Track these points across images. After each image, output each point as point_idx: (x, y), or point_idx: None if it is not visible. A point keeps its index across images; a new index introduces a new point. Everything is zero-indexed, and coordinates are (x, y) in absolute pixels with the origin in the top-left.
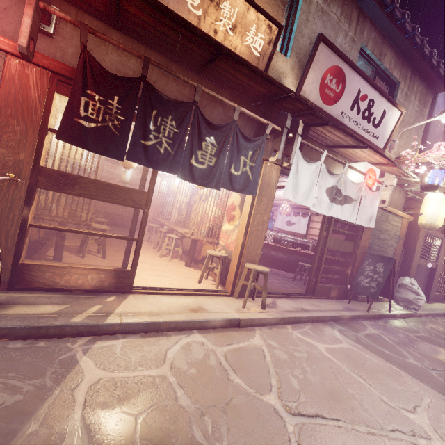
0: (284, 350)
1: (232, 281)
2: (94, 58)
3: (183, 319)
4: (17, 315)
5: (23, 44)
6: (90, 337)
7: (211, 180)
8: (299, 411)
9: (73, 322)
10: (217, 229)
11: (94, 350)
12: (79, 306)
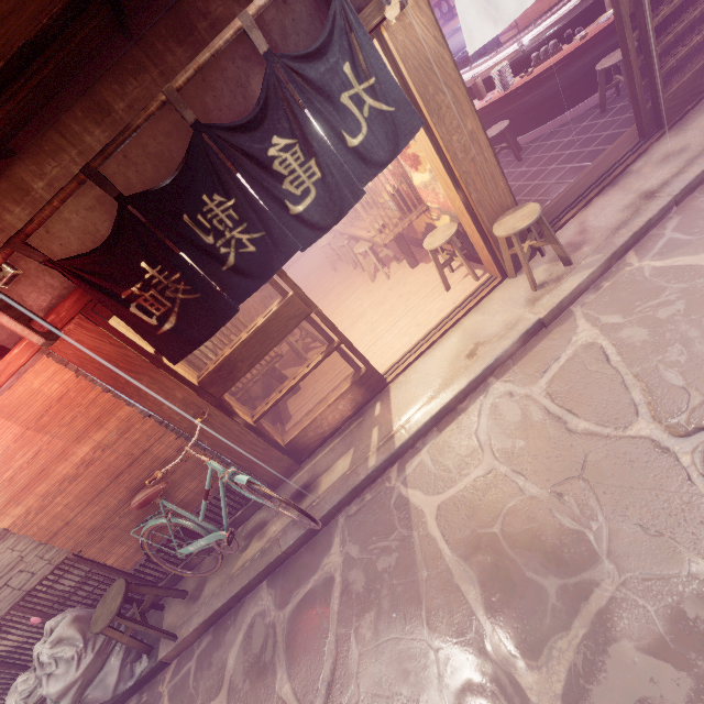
0: (636, 323)
1: (491, 262)
2: (71, 259)
3: (467, 382)
4: (330, 489)
5: (41, 341)
6: (397, 464)
7: (340, 199)
8: (694, 426)
9: (372, 468)
10: (409, 192)
11: (410, 477)
12: (361, 442)
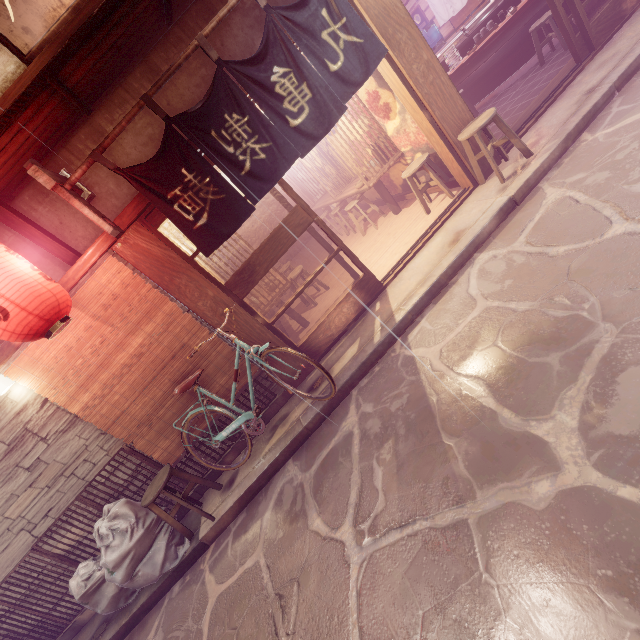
0: (598, 171)
1: (462, 172)
2: (132, 167)
3: (453, 258)
4: (342, 370)
5: (111, 229)
6: (399, 339)
7: (328, 113)
8: None
9: (378, 343)
10: (385, 142)
11: (412, 342)
12: (366, 332)
